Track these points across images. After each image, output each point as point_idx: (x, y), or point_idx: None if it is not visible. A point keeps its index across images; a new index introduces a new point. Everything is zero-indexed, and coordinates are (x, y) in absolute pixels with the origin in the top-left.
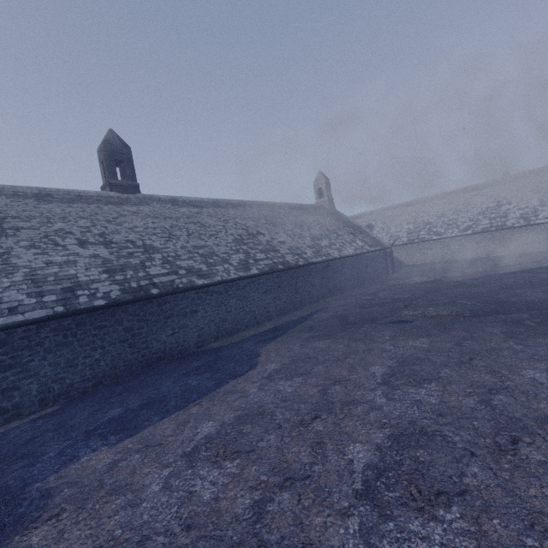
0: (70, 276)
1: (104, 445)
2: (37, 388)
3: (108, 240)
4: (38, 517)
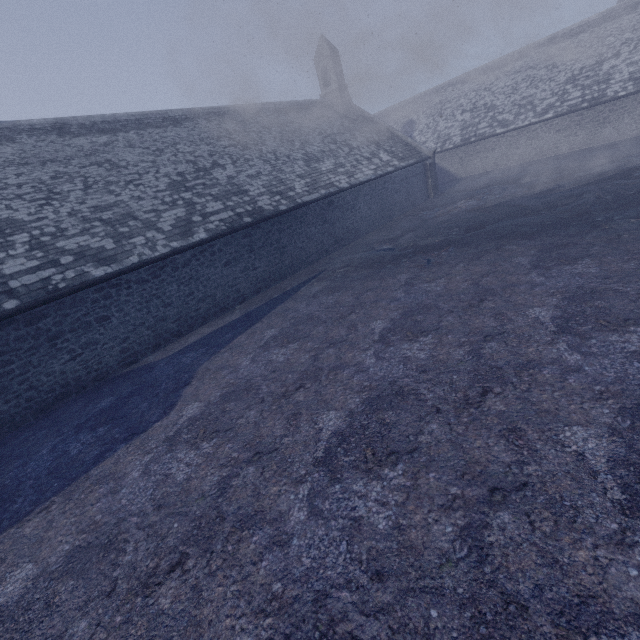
0: None
1: None
2: None
3: None
4: None
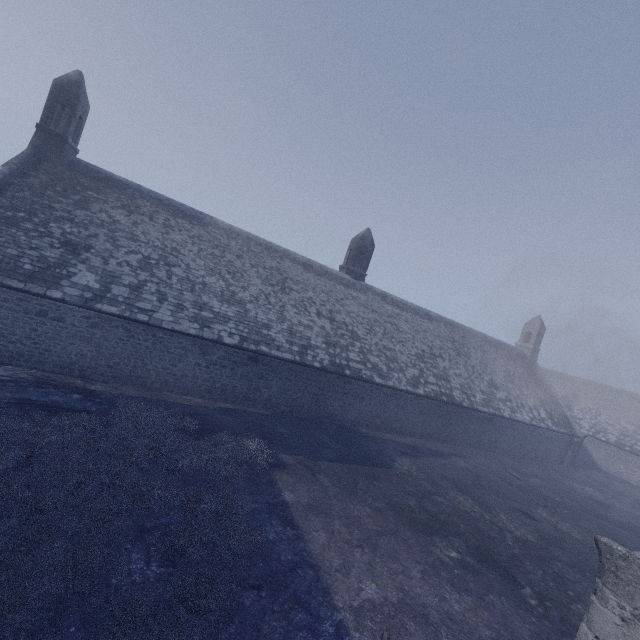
0: (307, 338)
1: (302, 455)
2: (266, 396)
3: (333, 317)
4: (283, 469)
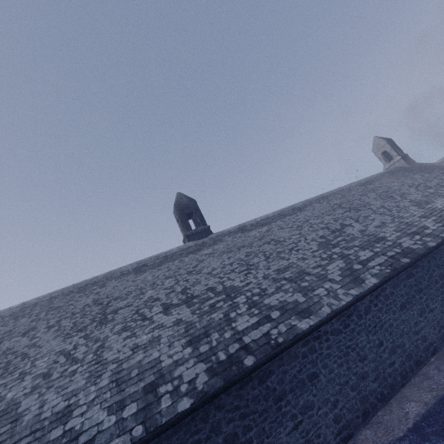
0: (153, 363)
1: None
2: None
3: (189, 295)
4: None
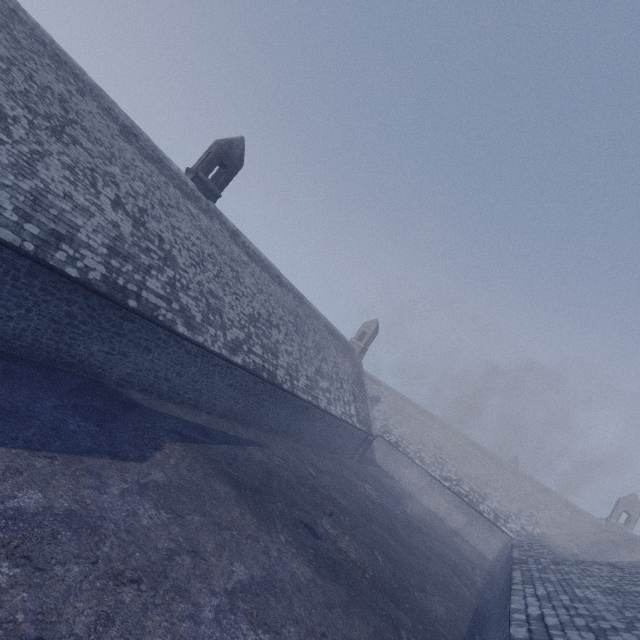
0: (73, 225)
1: None
2: None
3: (143, 220)
4: None
